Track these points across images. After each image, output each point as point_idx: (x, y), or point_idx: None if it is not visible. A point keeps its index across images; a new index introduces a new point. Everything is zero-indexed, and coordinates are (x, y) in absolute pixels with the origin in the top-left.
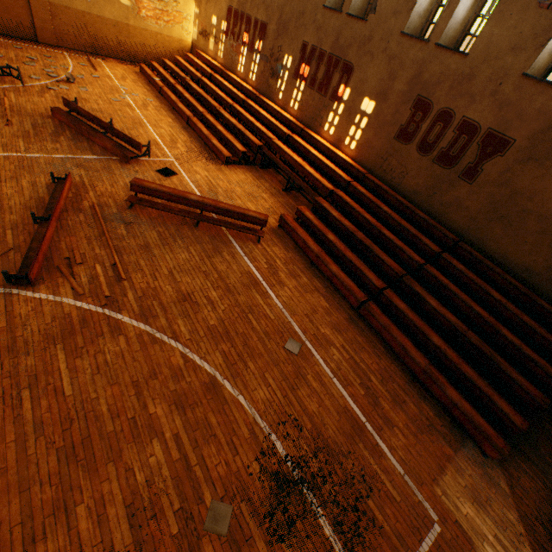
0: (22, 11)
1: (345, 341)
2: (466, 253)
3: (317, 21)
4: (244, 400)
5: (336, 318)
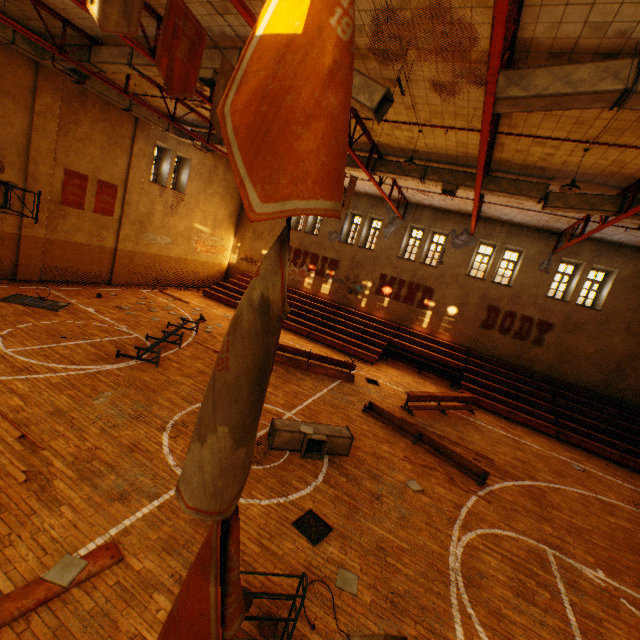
0: (106, 260)
1: (578, 456)
2: (560, 384)
3: (393, 264)
4: (614, 501)
5: (558, 445)
